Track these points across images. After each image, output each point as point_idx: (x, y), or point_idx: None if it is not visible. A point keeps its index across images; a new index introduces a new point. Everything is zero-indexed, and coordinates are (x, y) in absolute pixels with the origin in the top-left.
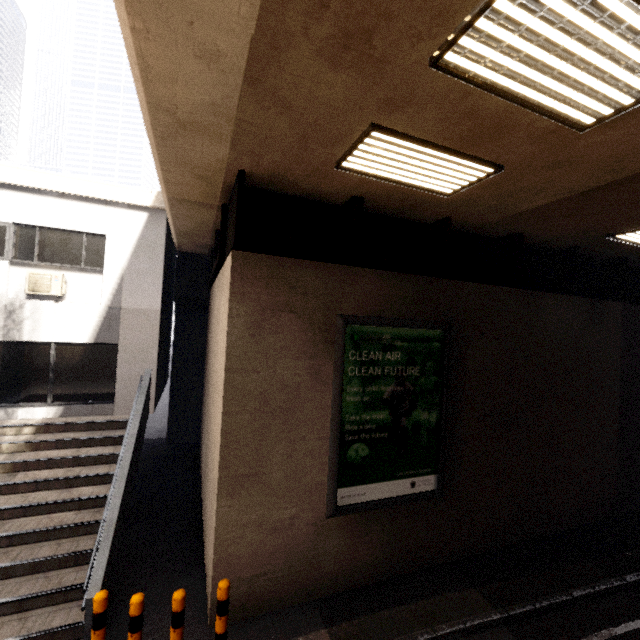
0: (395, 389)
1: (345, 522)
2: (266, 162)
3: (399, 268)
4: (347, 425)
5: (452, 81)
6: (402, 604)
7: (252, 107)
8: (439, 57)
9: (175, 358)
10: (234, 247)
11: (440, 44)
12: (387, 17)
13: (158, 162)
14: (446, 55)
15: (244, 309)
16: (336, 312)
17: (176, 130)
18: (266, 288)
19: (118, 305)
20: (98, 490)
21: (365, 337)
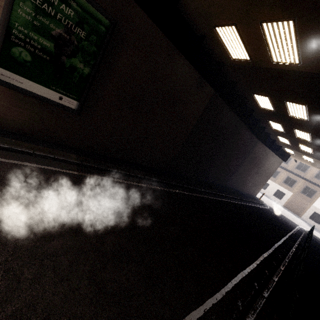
0: (63, 34)
1: (3, 92)
2: None
3: None
4: (15, 30)
5: None
6: (28, 143)
7: None
8: None
9: None
10: None
11: None
12: None
13: None
14: None
15: None
16: None
17: None
18: None
19: None
20: None
21: None
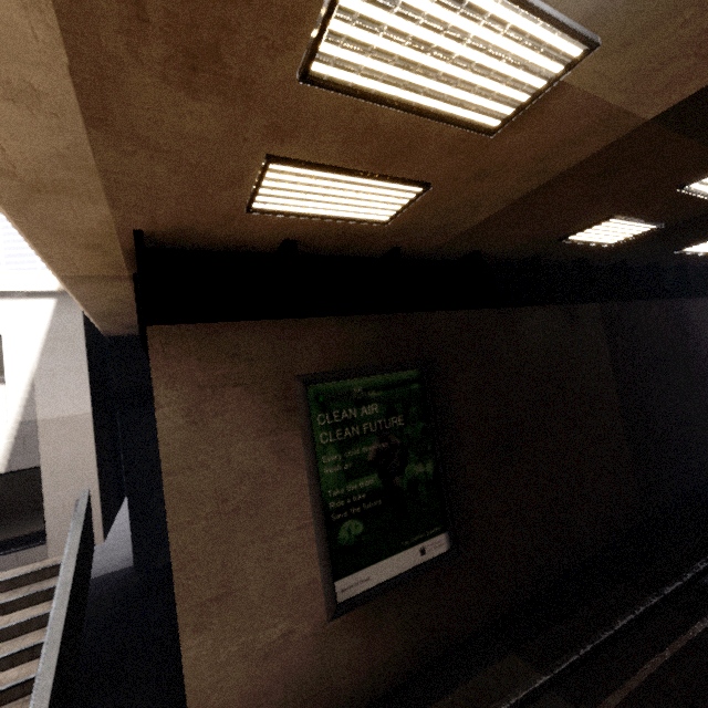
0: (379, 447)
1: (352, 619)
2: (163, 217)
3: (354, 310)
4: (331, 502)
5: (335, 96)
6: (437, 700)
7: (113, 154)
8: (305, 69)
9: (128, 465)
10: (146, 322)
11: (303, 55)
12: (226, 28)
13: (24, 236)
14: (313, 67)
15: (175, 394)
16: (292, 374)
17: (28, 194)
18: (199, 363)
19: (32, 418)
20: (27, 669)
21: (332, 395)
